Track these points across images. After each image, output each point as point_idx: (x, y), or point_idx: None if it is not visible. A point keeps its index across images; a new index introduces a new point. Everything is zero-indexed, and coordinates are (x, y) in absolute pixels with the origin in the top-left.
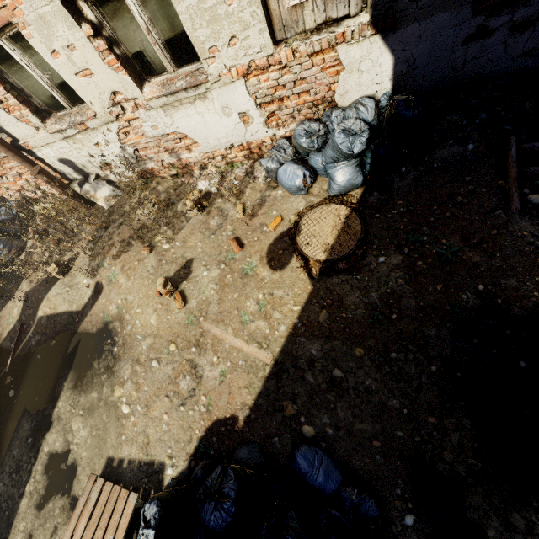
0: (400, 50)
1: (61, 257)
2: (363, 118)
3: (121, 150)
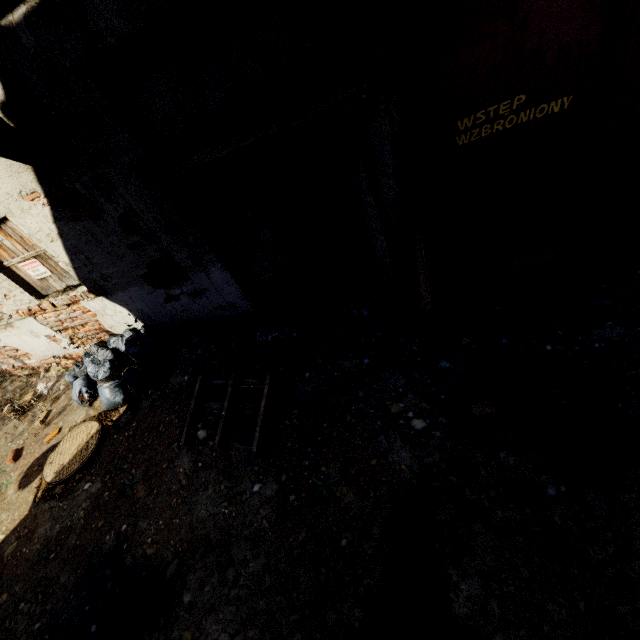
0: (126, 305)
1: None
2: (119, 348)
3: None
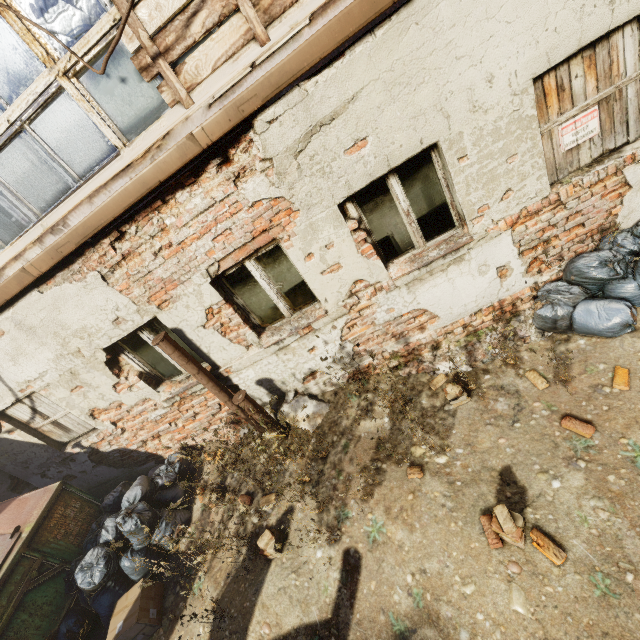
0: None
1: (263, 520)
2: None
3: (338, 349)
